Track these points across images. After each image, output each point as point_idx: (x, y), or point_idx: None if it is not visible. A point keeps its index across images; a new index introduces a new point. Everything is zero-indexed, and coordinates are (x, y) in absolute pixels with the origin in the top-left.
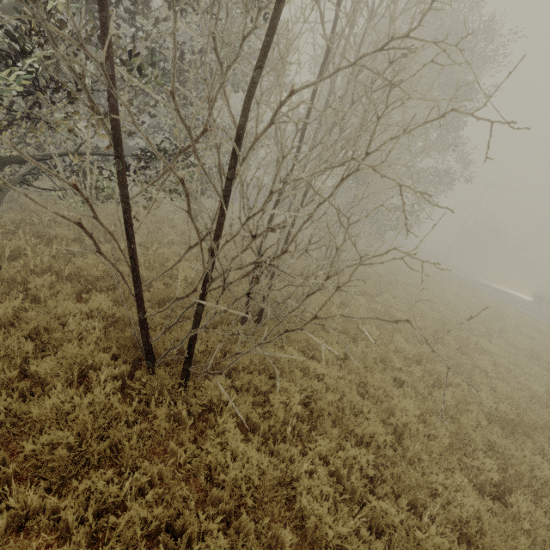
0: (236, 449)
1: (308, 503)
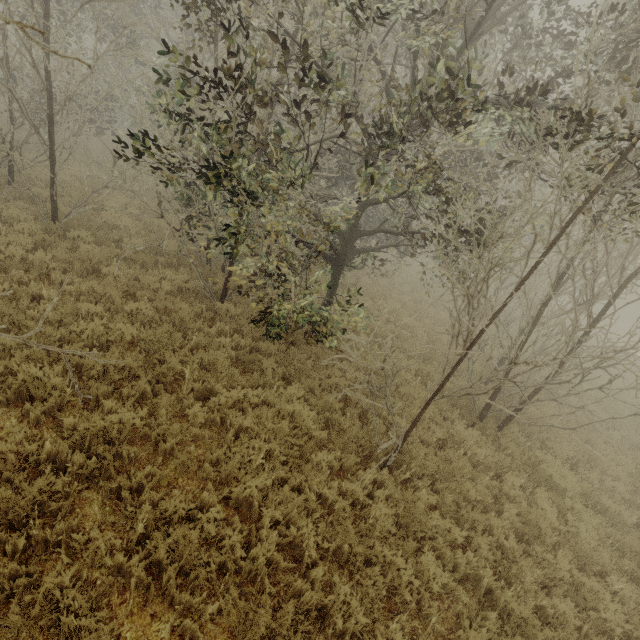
0: (557, 471)
1: (605, 506)
